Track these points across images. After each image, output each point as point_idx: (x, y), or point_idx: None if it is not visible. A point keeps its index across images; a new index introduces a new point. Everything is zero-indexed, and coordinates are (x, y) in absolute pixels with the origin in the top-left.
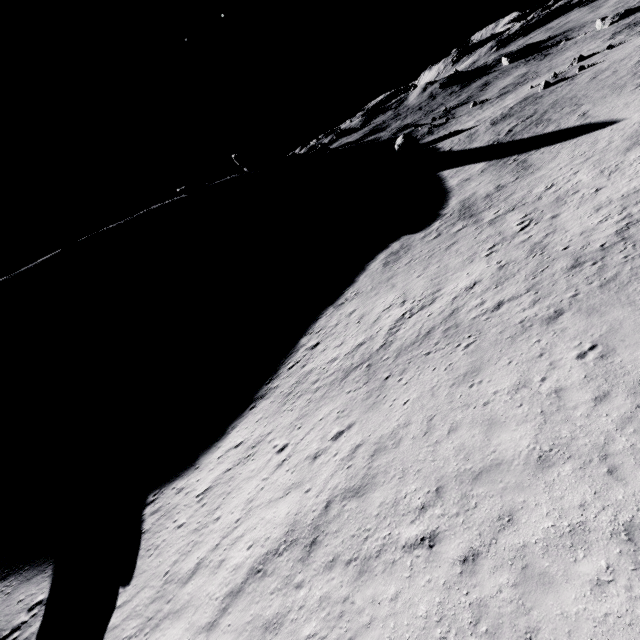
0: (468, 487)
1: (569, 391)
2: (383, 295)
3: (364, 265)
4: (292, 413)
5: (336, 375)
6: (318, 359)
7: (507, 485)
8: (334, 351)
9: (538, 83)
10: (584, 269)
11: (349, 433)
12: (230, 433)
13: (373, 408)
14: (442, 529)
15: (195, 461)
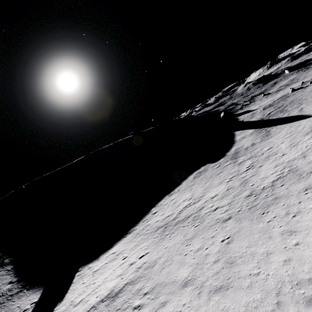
0: (161, 289)
1: (210, 256)
2: (186, 193)
3: (187, 176)
4: (134, 243)
5: (154, 229)
6: (153, 219)
7: (171, 291)
8: (159, 217)
9: (295, 86)
10: (250, 198)
11: (145, 256)
12: (114, 247)
13: (156, 247)
14: (146, 303)
15: (99, 256)
